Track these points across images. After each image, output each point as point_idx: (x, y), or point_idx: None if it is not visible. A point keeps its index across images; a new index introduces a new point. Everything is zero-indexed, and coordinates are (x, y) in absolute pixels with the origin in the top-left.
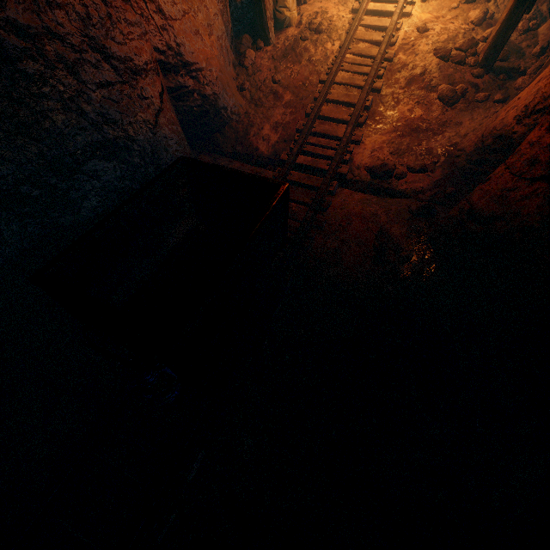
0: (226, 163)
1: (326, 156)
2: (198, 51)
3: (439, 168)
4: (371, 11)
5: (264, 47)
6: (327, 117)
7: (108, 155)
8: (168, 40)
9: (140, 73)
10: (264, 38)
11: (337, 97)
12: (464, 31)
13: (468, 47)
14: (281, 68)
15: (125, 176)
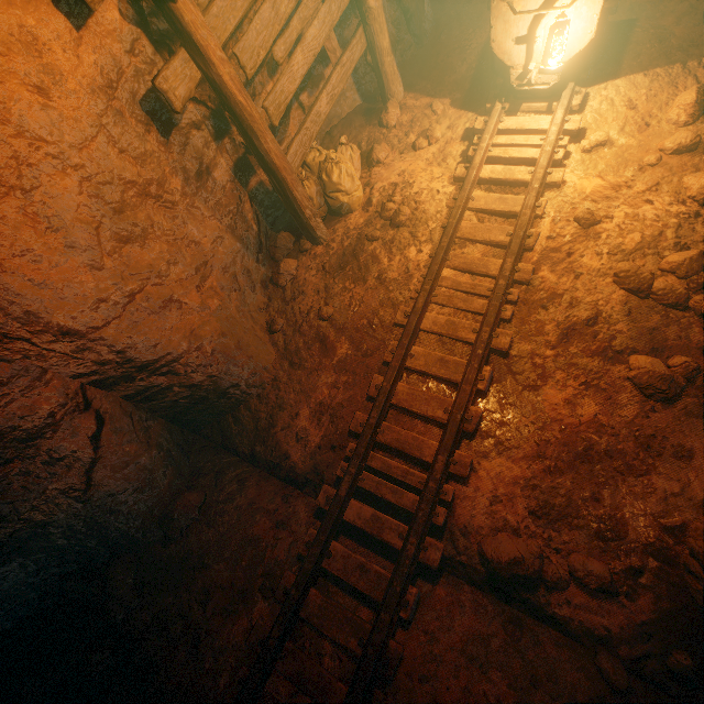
0: (232, 489)
1: (399, 506)
2: (169, 334)
3: (647, 589)
4: (487, 180)
5: (312, 247)
6: (406, 408)
7: (4, 557)
8: (98, 356)
9: (40, 433)
10: (309, 237)
11: (424, 364)
12: (677, 219)
13: (692, 272)
14: (335, 289)
15: (46, 564)
